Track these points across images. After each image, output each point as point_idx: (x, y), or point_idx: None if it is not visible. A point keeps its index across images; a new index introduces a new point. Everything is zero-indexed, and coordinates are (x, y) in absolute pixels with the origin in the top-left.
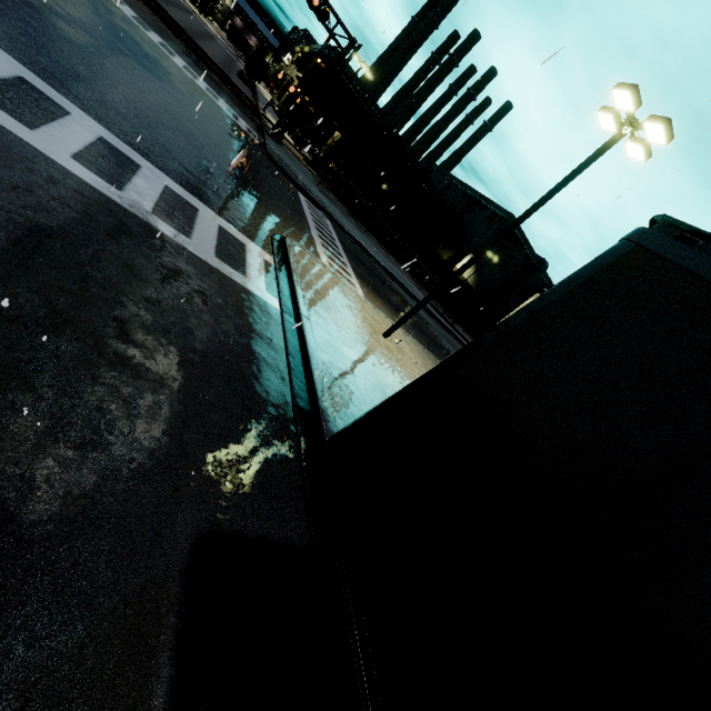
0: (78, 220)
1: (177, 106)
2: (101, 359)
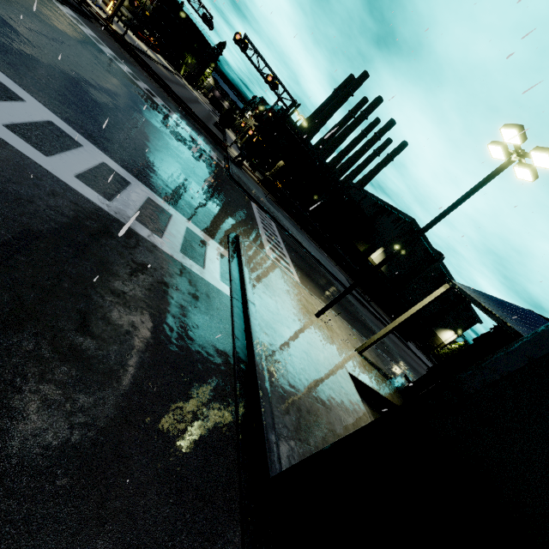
0: (67, 224)
1: (167, 142)
2: (55, 353)
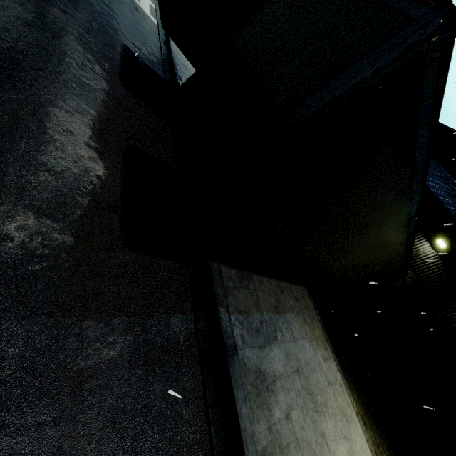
0: None
1: None
2: None
